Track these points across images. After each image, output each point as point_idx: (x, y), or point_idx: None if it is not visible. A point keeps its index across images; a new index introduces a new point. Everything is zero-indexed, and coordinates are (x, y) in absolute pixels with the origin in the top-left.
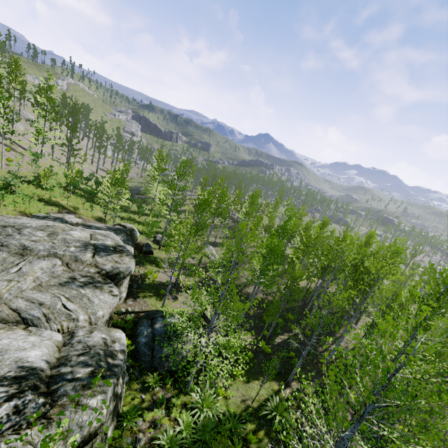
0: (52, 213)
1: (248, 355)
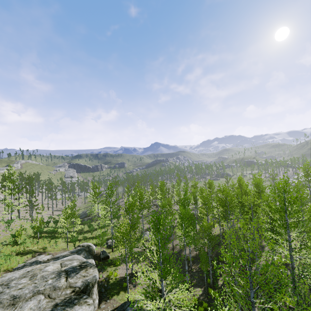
0: (28, 260)
1: (203, 306)
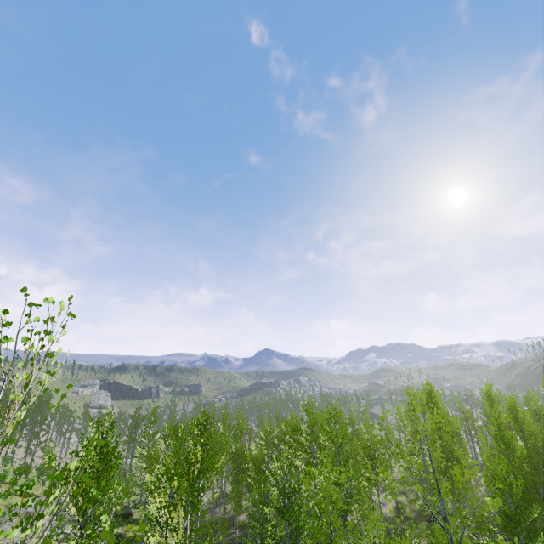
0: None
1: None
